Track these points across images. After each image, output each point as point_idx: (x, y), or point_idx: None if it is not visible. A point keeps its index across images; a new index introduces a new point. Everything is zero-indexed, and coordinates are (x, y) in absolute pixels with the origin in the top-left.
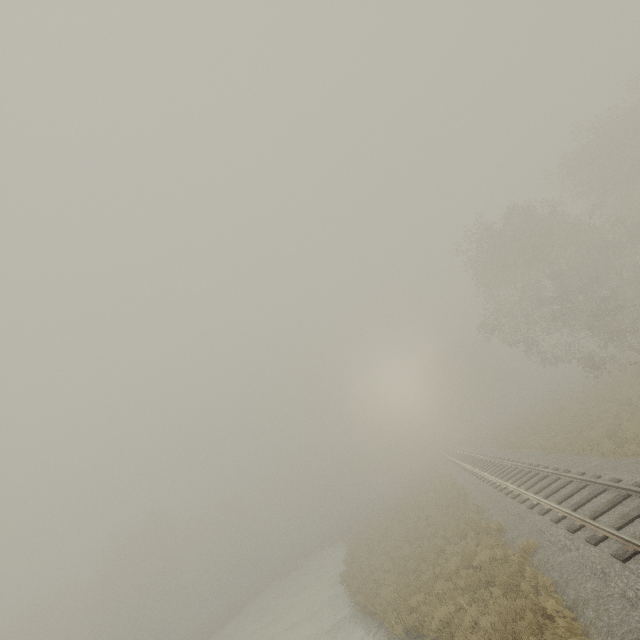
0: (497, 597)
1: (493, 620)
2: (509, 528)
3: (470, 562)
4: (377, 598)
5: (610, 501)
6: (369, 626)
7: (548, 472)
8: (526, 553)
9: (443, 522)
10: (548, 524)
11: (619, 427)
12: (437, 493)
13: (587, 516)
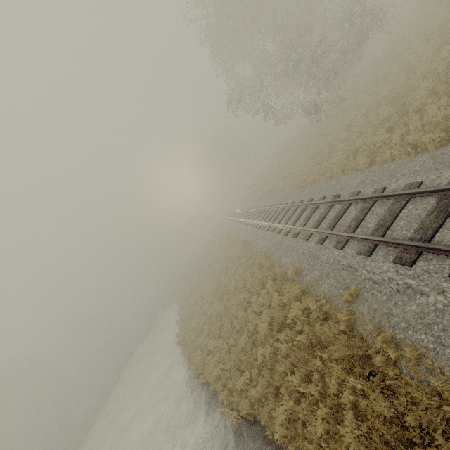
0: (340, 375)
1: (361, 432)
2: (306, 269)
3: (283, 320)
4: (206, 369)
5: (437, 210)
6: (206, 398)
7: (318, 203)
8: (349, 302)
9: (240, 274)
10: (358, 259)
11: (357, 145)
12: (227, 246)
13: (416, 238)
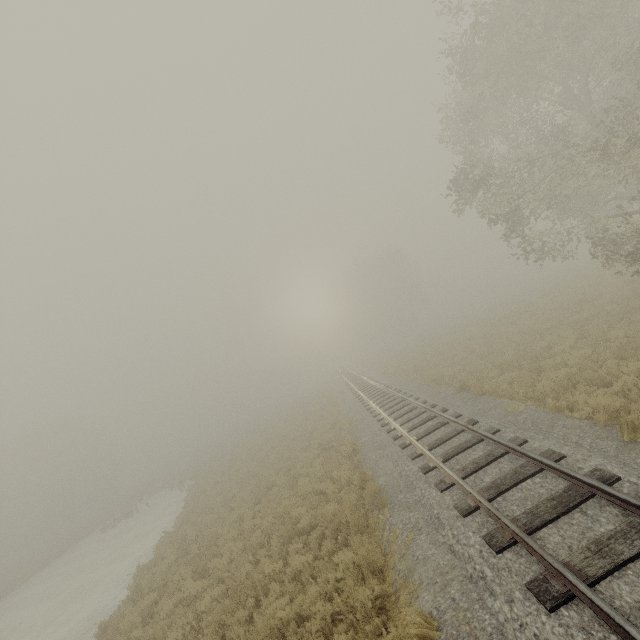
0: None
1: None
2: None
3: None
4: None
5: None
6: None
7: None
8: None
9: (314, 628)
10: None
11: None
12: (324, 447)
13: None
